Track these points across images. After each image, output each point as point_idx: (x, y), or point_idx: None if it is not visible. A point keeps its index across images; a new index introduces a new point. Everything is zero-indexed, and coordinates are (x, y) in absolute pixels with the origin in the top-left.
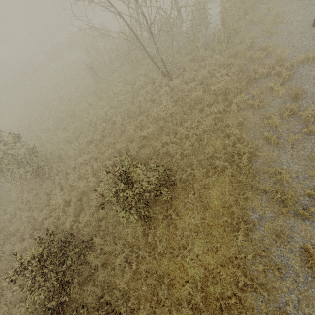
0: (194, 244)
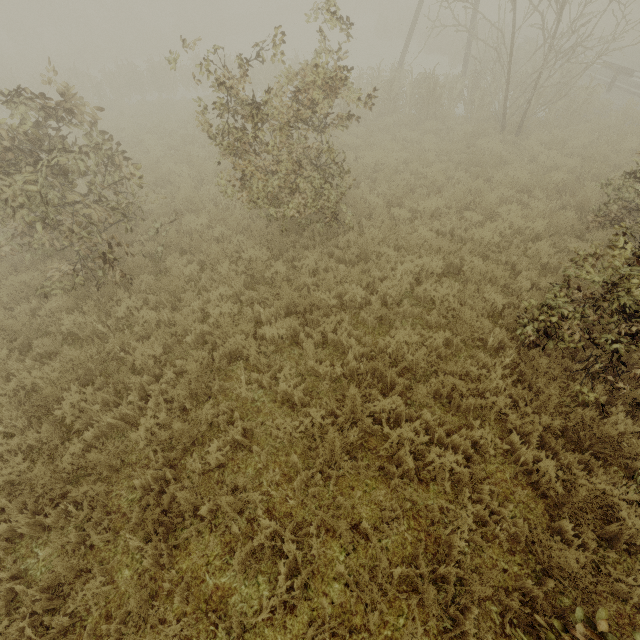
0: None
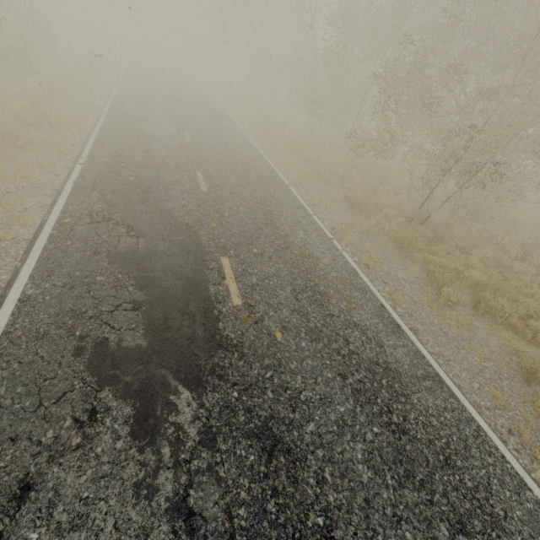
0: None
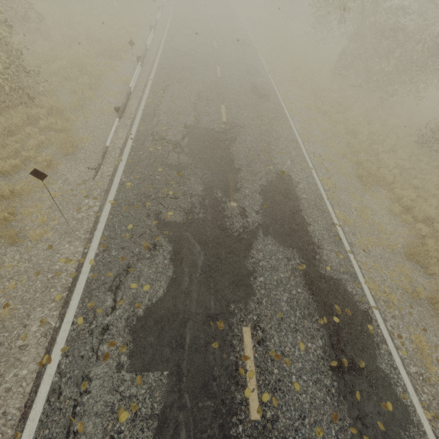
0: None
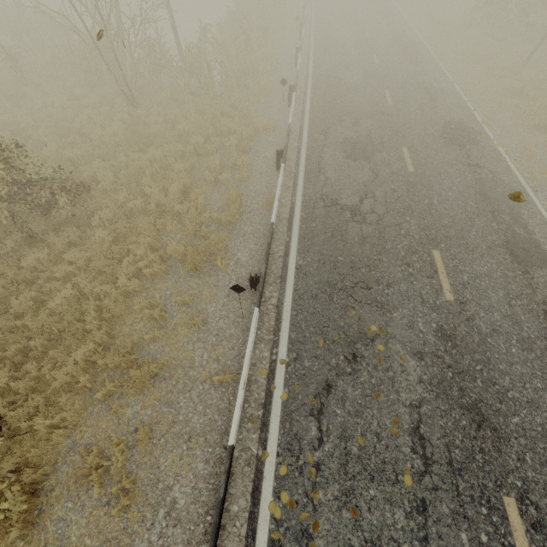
0: (89, 267)
